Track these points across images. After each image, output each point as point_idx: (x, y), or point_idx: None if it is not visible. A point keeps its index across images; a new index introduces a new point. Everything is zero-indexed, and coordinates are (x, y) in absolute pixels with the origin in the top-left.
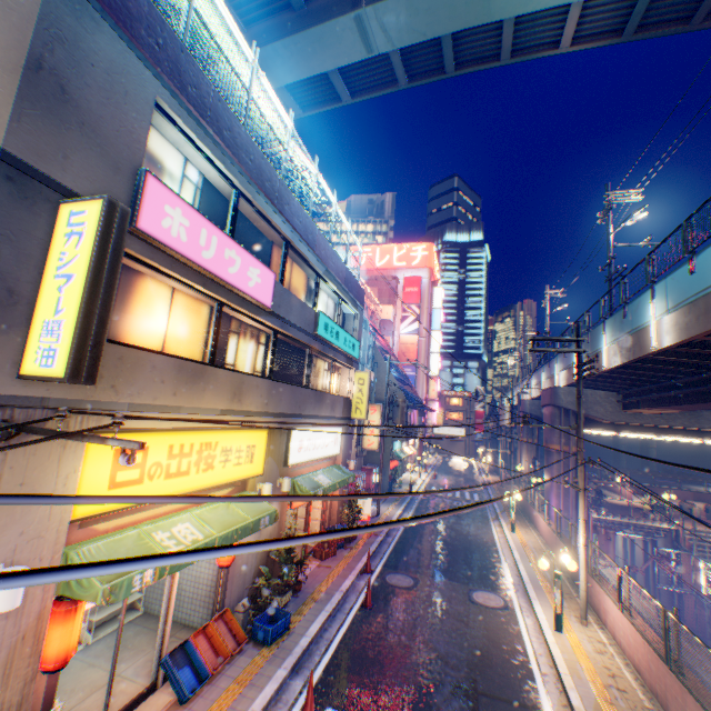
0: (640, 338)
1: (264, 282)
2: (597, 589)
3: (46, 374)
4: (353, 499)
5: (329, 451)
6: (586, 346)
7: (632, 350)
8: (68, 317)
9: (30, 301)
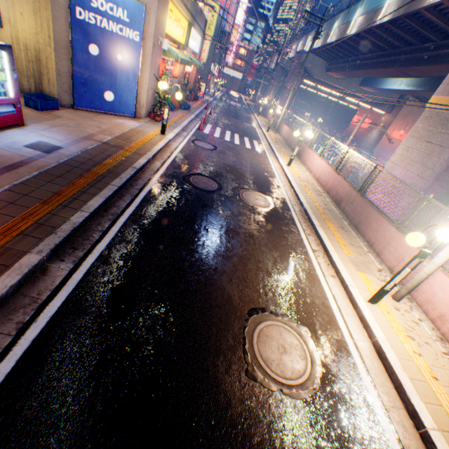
0: (346, 28)
1: None
2: (282, 126)
3: None
4: (199, 82)
5: (196, 50)
6: (327, 27)
7: (341, 35)
8: None
9: None
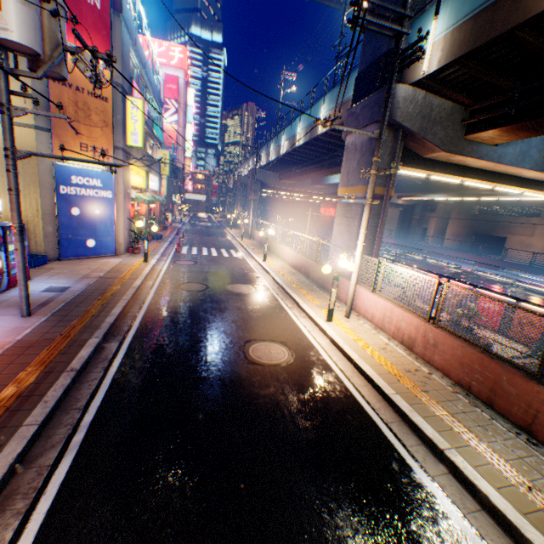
0: (280, 150)
1: (146, 110)
2: (254, 232)
3: (136, 146)
4: (165, 213)
5: (156, 189)
6: (267, 150)
7: (277, 154)
8: (140, 132)
9: (126, 126)
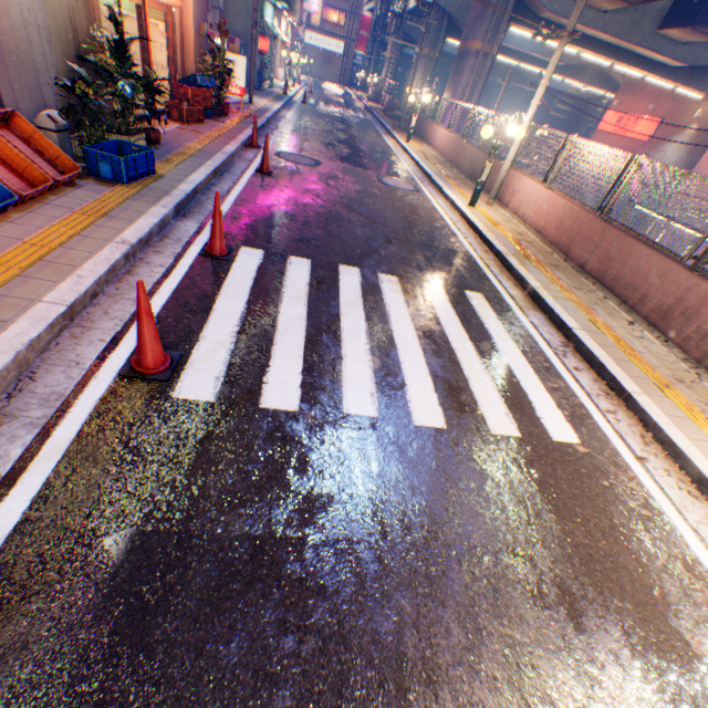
0: None
1: None
2: (511, 176)
3: None
4: (219, 50)
5: None
6: None
7: None
8: None
9: None
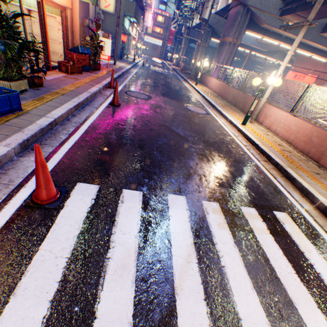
0: None
1: None
2: (263, 106)
3: None
4: (95, 35)
5: None
6: None
7: None
8: None
9: None
